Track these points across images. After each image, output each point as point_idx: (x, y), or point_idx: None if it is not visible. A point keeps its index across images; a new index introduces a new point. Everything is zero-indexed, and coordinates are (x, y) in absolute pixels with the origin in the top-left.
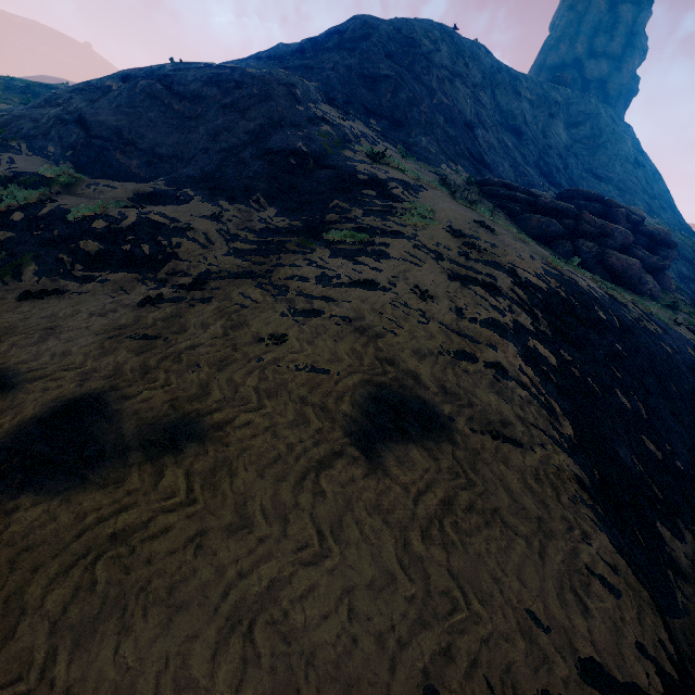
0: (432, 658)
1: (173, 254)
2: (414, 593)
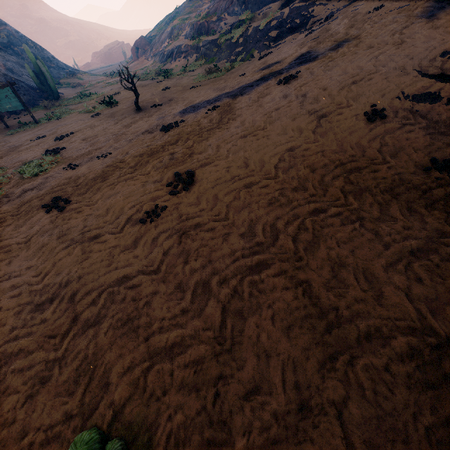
0: (449, 47)
1: (310, 17)
2: (444, 38)
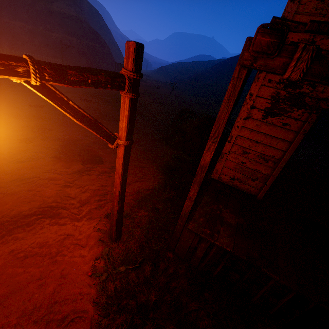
0: None
1: None
2: None
